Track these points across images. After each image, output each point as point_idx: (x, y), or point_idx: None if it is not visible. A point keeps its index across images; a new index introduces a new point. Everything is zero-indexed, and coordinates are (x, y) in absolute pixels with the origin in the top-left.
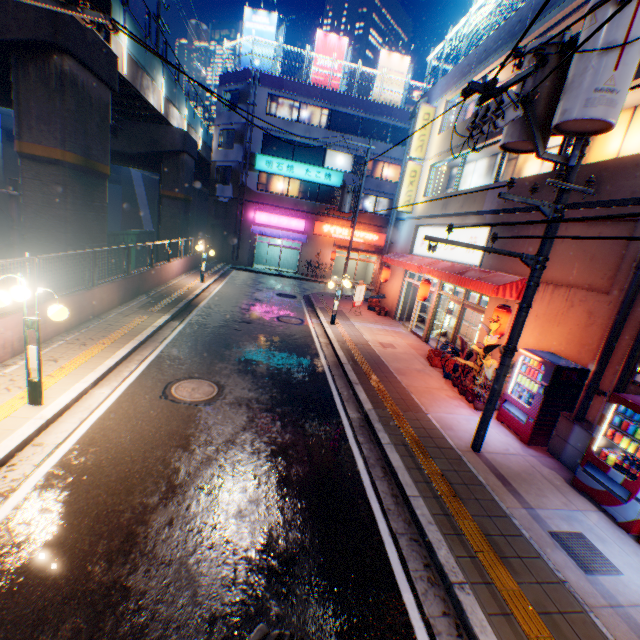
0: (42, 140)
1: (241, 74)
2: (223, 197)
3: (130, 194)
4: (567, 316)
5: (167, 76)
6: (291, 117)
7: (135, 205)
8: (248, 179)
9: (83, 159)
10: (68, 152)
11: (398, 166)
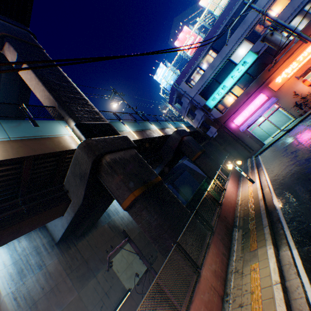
0: (124, 197)
1: (171, 92)
2: (213, 134)
3: (190, 170)
4: None
5: (153, 123)
6: (199, 75)
7: (194, 172)
8: (213, 115)
9: (143, 187)
10: (134, 191)
11: (274, 1)
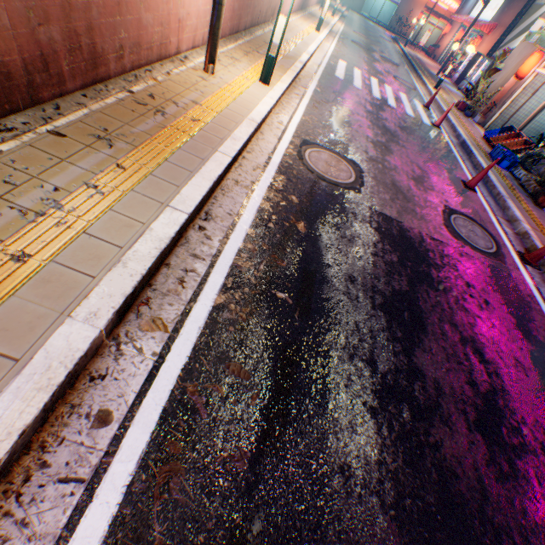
0: None
1: None
2: None
3: None
4: (495, 40)
5: None
6: None
7: None
8: None
9: None
10: None
11: None
